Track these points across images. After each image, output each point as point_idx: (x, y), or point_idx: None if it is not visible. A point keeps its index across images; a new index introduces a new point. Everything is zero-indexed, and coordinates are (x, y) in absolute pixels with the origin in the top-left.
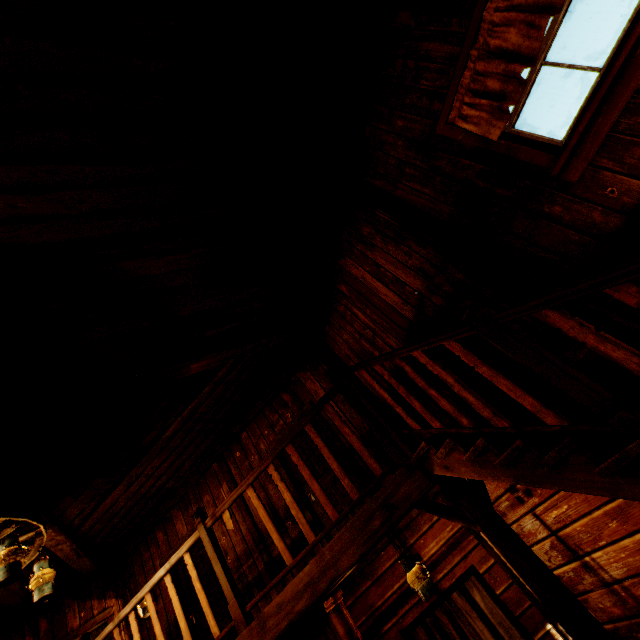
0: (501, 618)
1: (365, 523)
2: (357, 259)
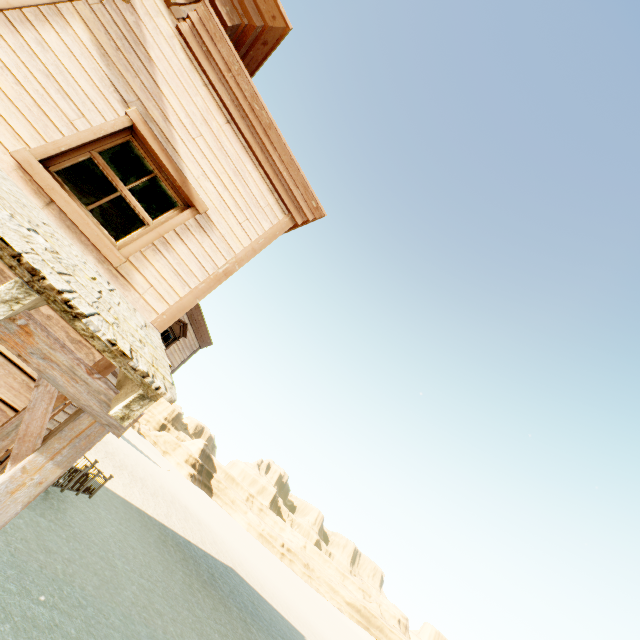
0: None
1: None
2: None
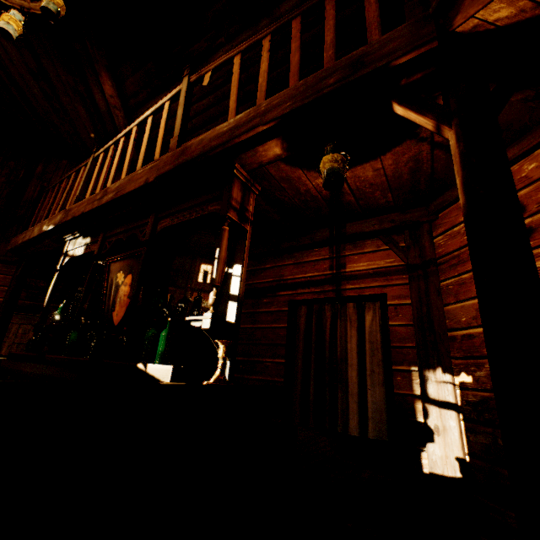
0: (375, 341)
1: (318, 81)
2: None
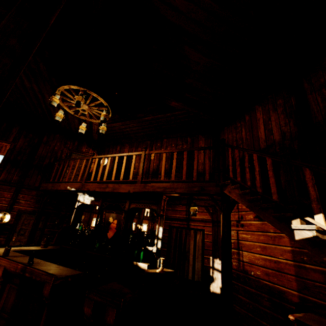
0: (200, 245)
1: (192, 187)
2: (264, 110)
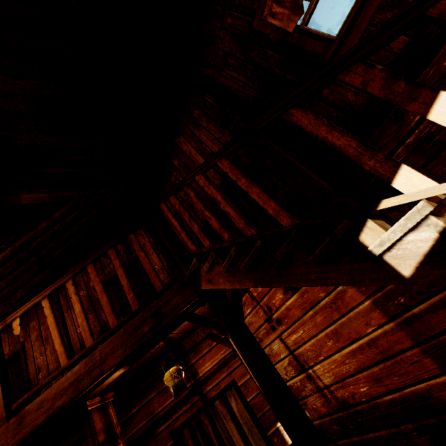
0: (247, 419)
1: (136, 329)
2: (188, 137)
